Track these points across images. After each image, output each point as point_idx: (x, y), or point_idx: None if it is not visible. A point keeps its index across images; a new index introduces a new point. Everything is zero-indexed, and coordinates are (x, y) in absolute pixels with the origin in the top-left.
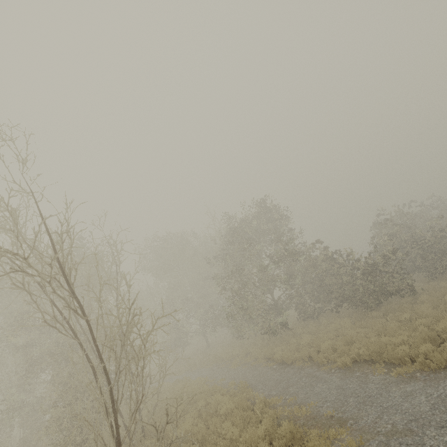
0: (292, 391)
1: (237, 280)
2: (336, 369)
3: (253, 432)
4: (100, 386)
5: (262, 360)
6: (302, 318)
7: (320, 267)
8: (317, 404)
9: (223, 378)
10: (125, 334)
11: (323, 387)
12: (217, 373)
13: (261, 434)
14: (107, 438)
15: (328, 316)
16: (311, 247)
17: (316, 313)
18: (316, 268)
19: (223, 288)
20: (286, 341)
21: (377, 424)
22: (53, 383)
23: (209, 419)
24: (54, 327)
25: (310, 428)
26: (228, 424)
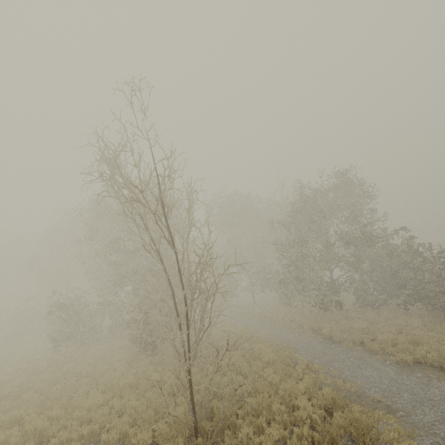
0: (337, 366)
1: (297, 250)
2: (392, 363)
3: (294, 385)
4: (176, 306)
5: (307, 330)
6: (358, 304)
7: (398, 258)
8: (363, 386)
9: (266, 333)
10: (201, 271)
11: (373, 373)
12: (261, 327)
13: (301, 389)
14: (168, 346)
15: (392, 310)
16: (392, 234)
17: (376, 304)
18: (392, 257)
19: (281, 255)
20: (337, 321)
21: (435, 426)
22: (134, 294)
23: (252, 361)
24: (148, 252)
25: (352, 402)
26: (269, 370)
